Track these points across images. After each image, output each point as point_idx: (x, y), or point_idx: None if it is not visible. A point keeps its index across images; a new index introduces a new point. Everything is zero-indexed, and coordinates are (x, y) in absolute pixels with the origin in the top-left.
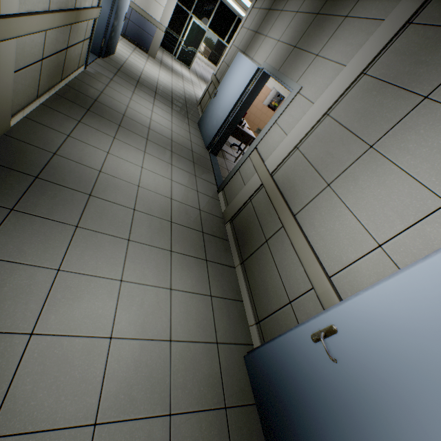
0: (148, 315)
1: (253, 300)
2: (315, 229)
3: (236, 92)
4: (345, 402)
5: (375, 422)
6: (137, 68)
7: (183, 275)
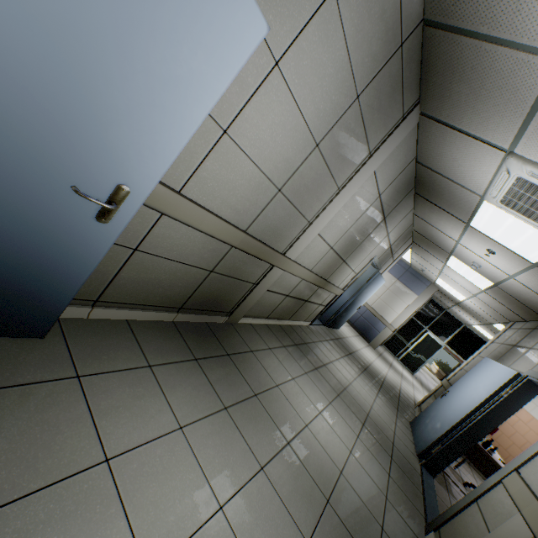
0: None
1: None
2: None
3: (479, 394)
4: None
5: None
6: (354, 345)
7: None
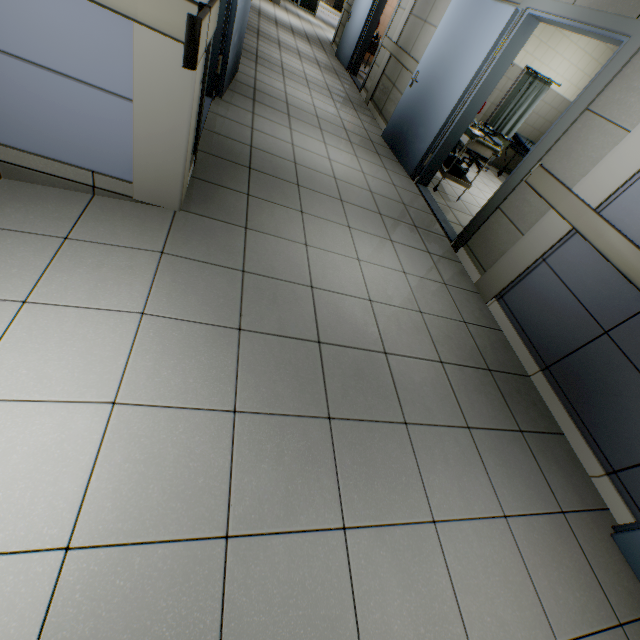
0: (328, 109)
1: (387, 123)
2: (418, 51)
3: (369, 3)
4: (420, 95)
5: (428, 88)
6: (270, 13)
7: (342, 108)
